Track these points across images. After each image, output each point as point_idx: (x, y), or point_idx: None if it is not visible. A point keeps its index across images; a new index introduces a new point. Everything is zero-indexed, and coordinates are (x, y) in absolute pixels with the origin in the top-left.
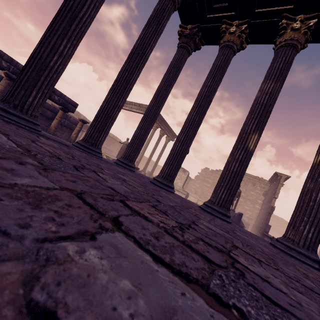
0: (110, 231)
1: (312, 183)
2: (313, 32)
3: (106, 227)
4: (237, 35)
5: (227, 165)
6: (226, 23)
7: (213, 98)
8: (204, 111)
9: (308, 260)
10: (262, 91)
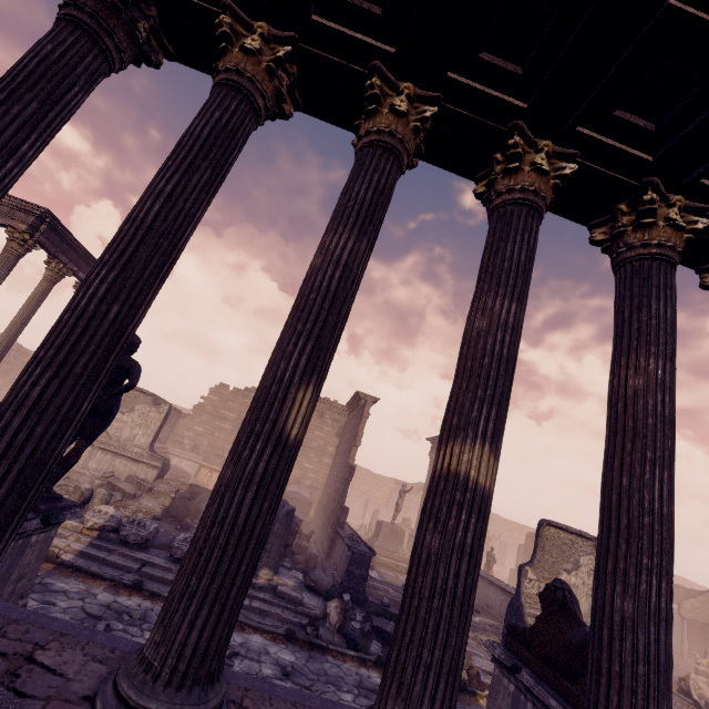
0: None
1: (437, 534)
2: (429, 136)
3: None
4: (265, 65)
5: (218, 500)
6: (233, 13)
7: (186, 241)
8: (149, 283)
9: None
10: (327, 253)
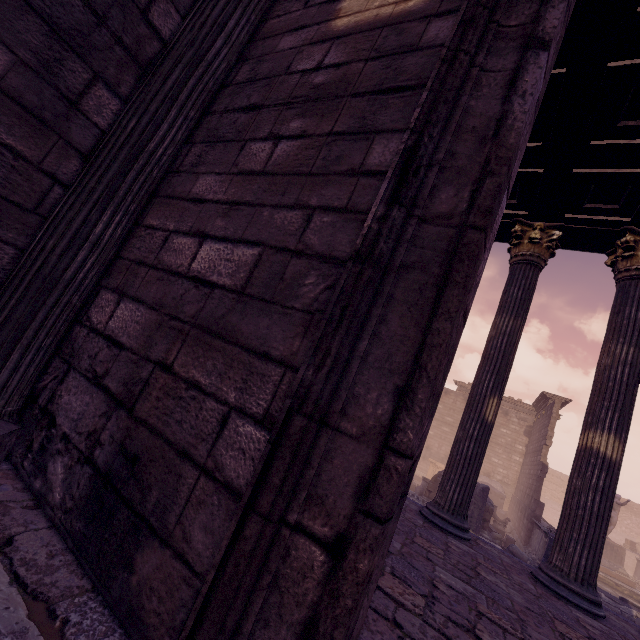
0: (404, 639)
1: (579, 479)
2: (561, 239)
3: (400, 635)
4: None
5: (457, 445)
6: None
7: None
8: None
9: (583, 602)
10: (498, 329)
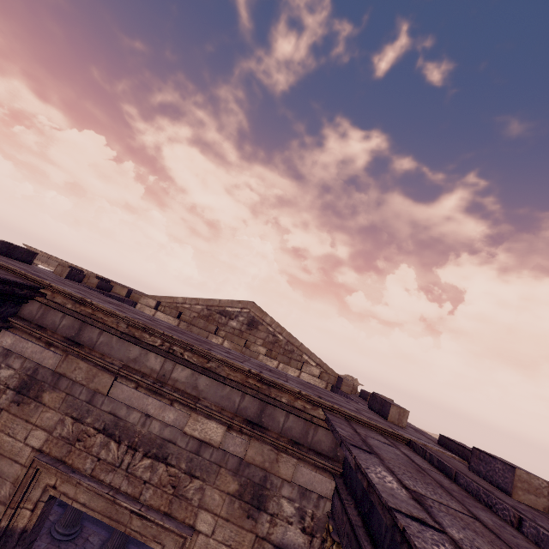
0: None
1: None
2: None
3: None
4: None
5: None
6: None
7: None
8: None
9: None
10: None
